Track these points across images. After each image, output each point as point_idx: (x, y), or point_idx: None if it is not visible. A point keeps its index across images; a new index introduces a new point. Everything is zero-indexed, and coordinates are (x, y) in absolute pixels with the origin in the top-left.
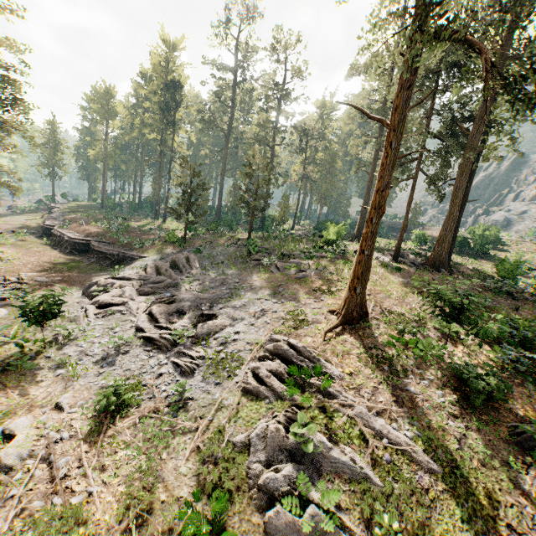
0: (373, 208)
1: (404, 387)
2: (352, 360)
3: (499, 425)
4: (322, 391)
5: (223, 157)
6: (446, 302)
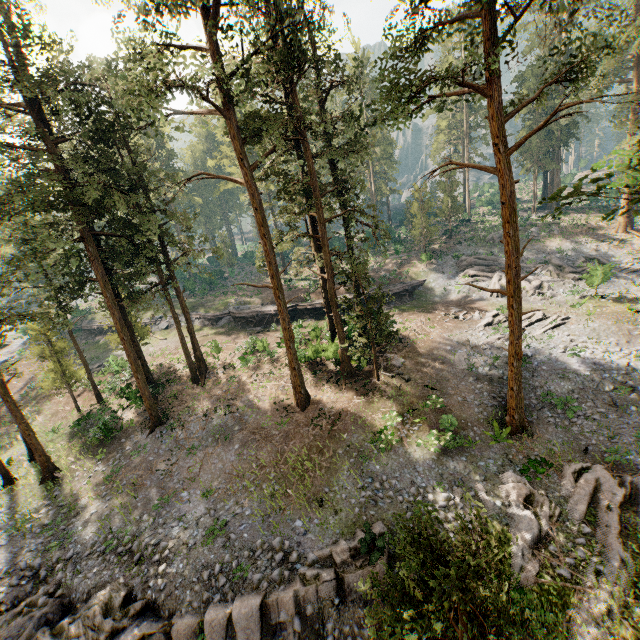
0: None
1: None
2: None
3: None
4: None
5: None
6: None
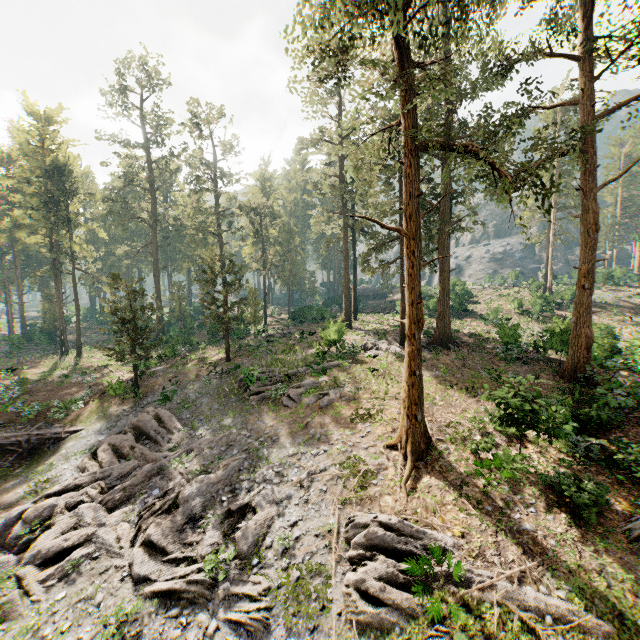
0: (413, 324)
1: (520, 527)
2: (452, 513)
3: (615, 534)
4: (450, 578)
5: (152, 254)
6: (519, 412)
